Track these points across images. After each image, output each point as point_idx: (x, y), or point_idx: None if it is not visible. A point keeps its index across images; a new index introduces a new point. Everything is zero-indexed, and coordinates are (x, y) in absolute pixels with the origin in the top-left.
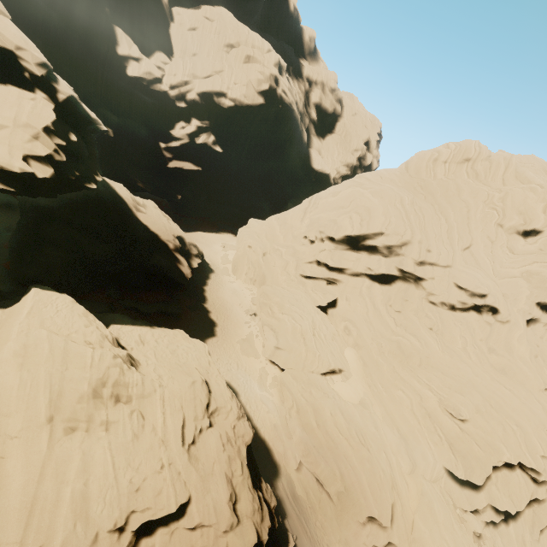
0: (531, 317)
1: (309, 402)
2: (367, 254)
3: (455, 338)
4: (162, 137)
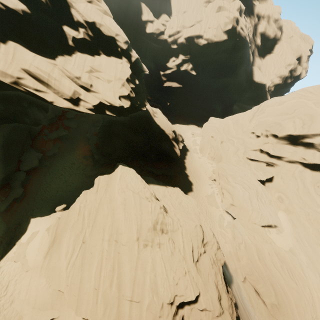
0: None
1: (253, 242)
2: (304, 148)
3: None
4: (162, 68)
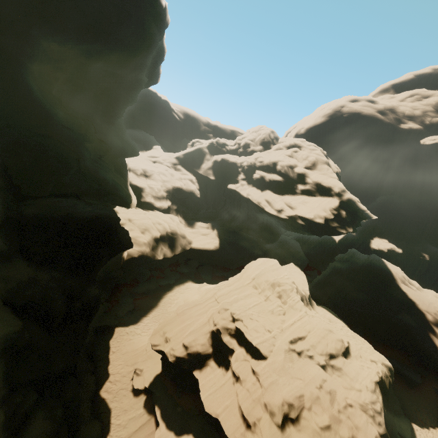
0: None
1: None
2: None
3: None
4: None
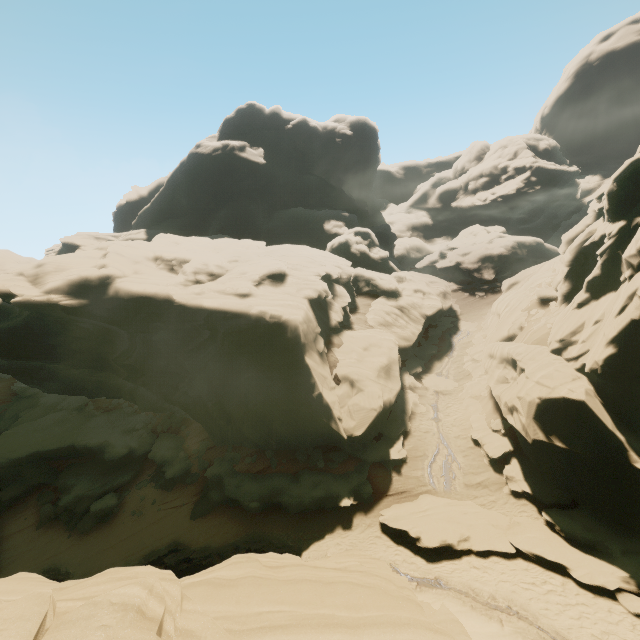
0: None
1: None
2: None
3: None
4: None
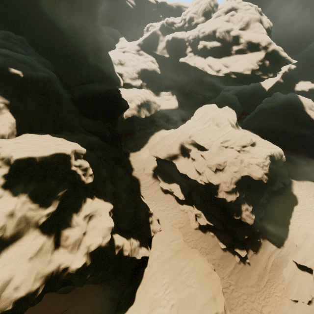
0: None
1: None
2: None
3: None
4: None
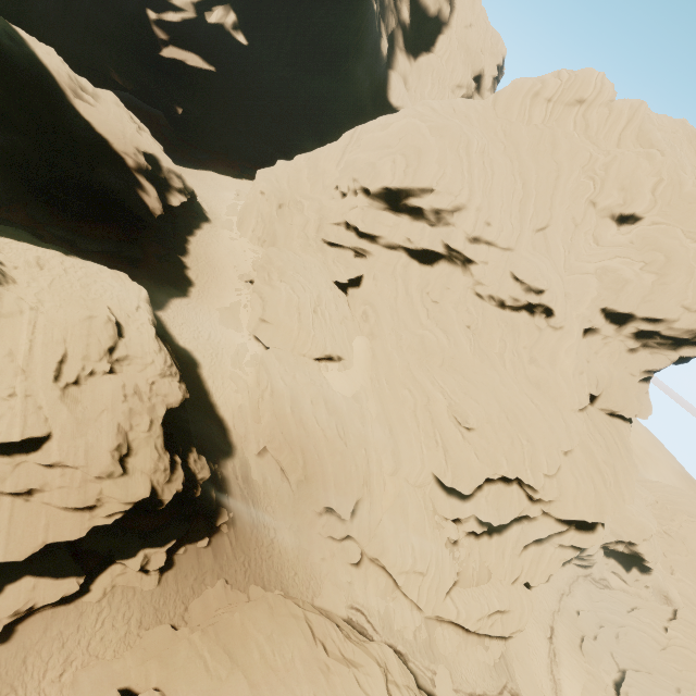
0: (590, 326)
1: (289, 386)
2: (410, 219)
3: (494, 340)
4: (153, 0)
